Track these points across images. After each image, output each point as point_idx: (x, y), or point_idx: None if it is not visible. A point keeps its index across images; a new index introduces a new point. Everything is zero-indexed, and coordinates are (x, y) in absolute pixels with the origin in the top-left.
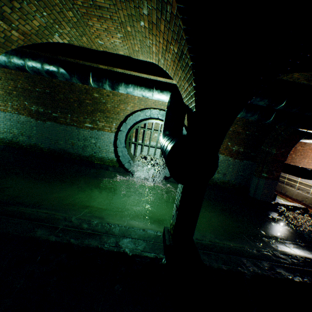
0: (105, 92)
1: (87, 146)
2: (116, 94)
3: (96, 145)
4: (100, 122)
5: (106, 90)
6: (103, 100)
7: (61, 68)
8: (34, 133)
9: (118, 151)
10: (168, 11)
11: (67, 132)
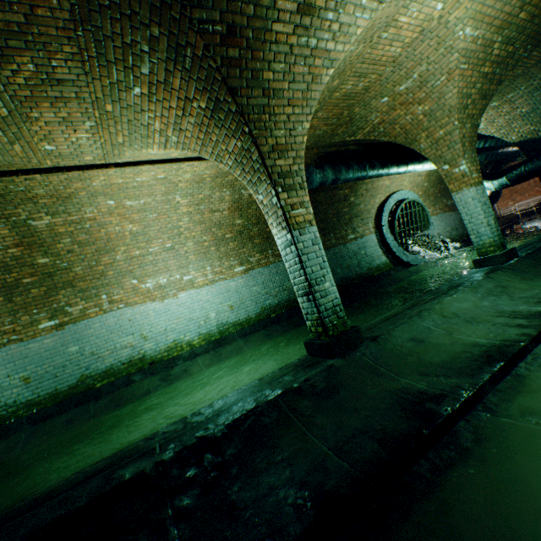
0: (360, 192)
1: (361, 261)
2: (368, 190)
3: (366, 254)
4: (359, 228)
5: (361, 189)
6: (356, 202)
7: (390, 164)
8: None
9: (391, 248)
10: (539, 91)
11: (337, 256)
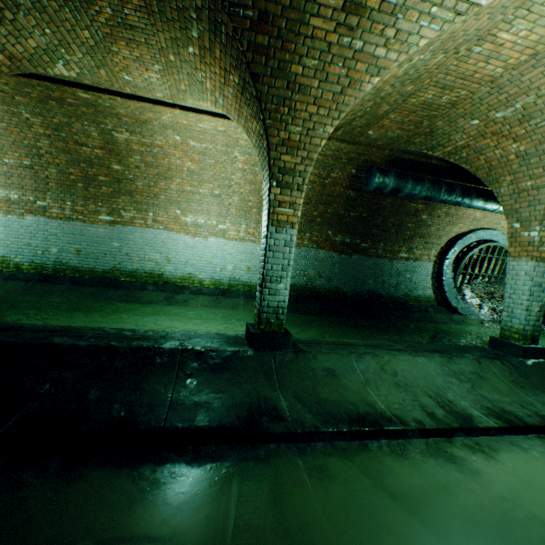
0: (437, 213)
1: (401, 284)
2: (449, 215)
3: (411, 280)
4: (417, 250)
5: (441, 210)
6: (428, 222)
7: (475, 196)
8: (335, 272)
9: (443, 286)
10: None
11: (376, 267)
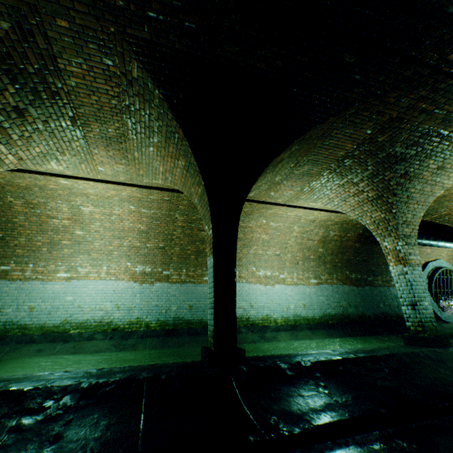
0: None
1: (399, 304)
2: None
3: None
4: None
5: None
6: None
7: (440, 239)
8: (358, 301)
9: None
10: None
11: (381, 294)
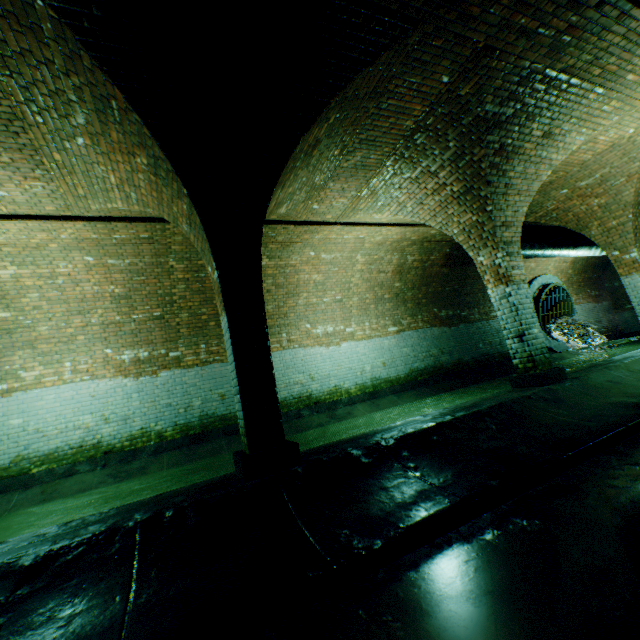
0: None
1: (502, 340)
2: None
3: None
4: None
5: None
6: None
7: (547, 246)
8: (452, 345)
9: None
10: None
11: (479, 331)
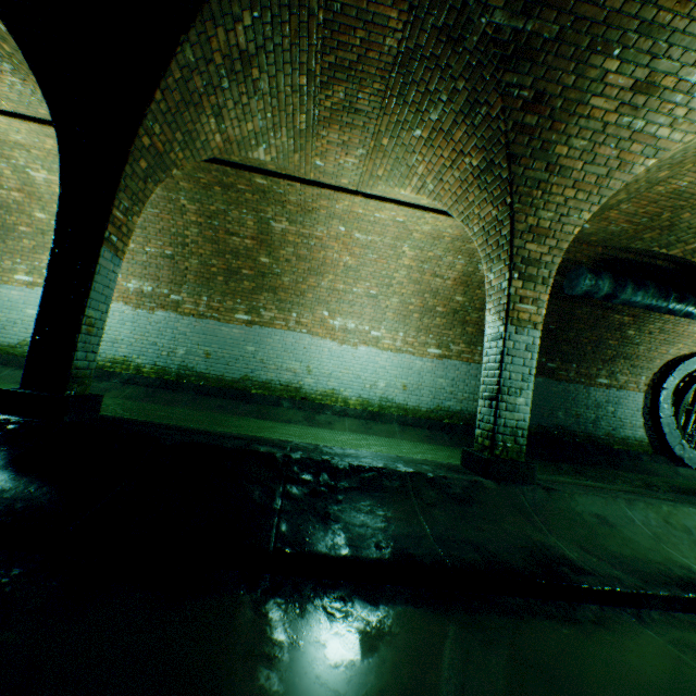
0: (648, 328)
1: (601, 419)
2: (664, 331)
3: (614, 414)
4: (621, 375)
5: (653, 325)
6: (635, 340)
7: None
8: None
9: (661, 425)
10: None
11: (567, 395)
